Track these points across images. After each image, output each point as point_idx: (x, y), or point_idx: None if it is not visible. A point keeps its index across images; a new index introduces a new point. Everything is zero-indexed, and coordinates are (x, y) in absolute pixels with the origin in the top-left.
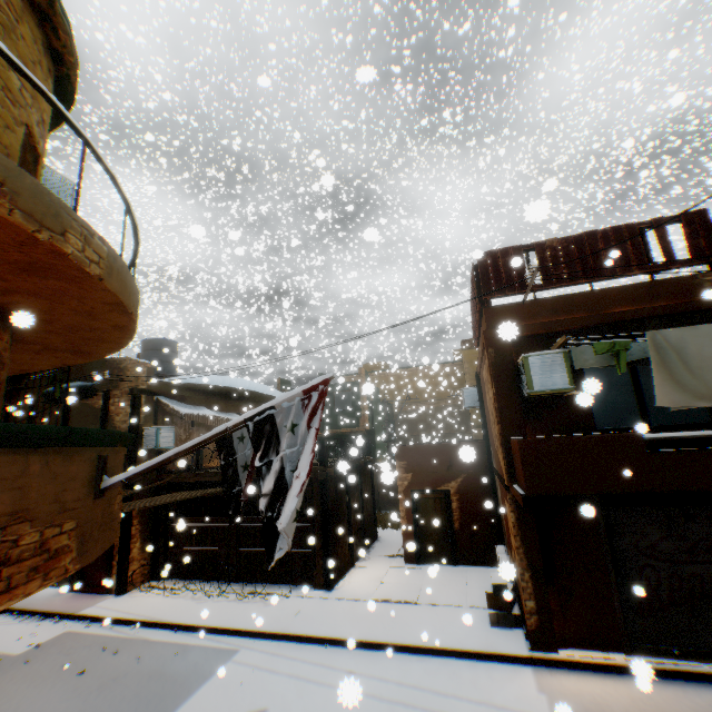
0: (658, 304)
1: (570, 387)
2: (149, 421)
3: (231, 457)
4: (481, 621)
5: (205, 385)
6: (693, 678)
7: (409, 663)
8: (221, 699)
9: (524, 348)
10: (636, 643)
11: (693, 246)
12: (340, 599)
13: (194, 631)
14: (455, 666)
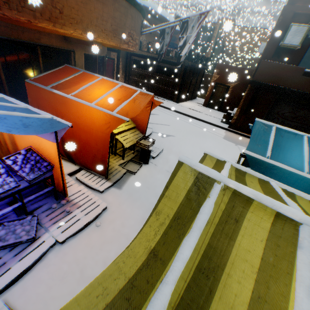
0: None
1: (298, 45)
2: None
3: (163, 41)
4: (218, 121)
5: (147, 8)
6: None
7: (194, 120)
8: None
9: (296, 22)
10: None
11: None
12: (180, 106)
13: None
14: (206, 124)
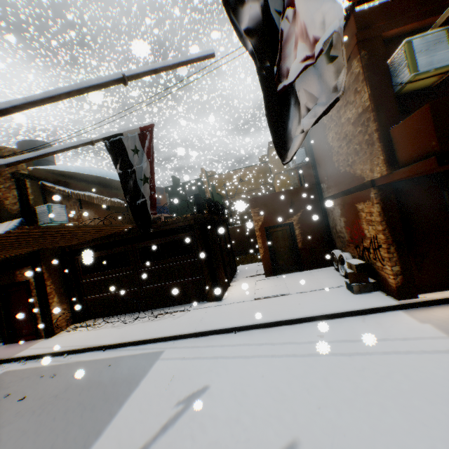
0: None
1: None
2: (39, 202)
3: (129, 169)
4: (345, 294)
5: (84, 175)
6: None
7: (308, 329)
8: (163, 389)
9: (391, 51)
10: None
11: None
12: (231, 304)
13: (120, 348)
14: (345, 324)
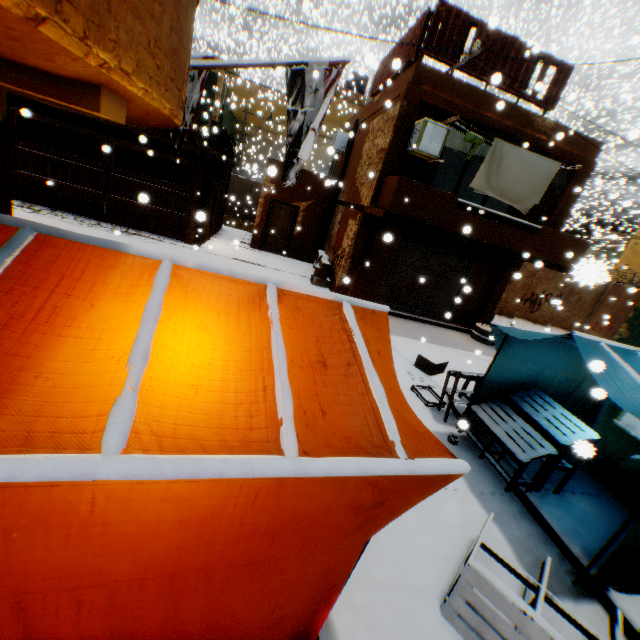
0: (508, 124)
1: (438, 156)
2: None
3: None
4: (306, 282)
5: None
6: (397, 316)
7: None
8: None
9: (424, 115)
10: (381, 302)
11: (549, 93)
12: (209, 253)
13: None
14: None
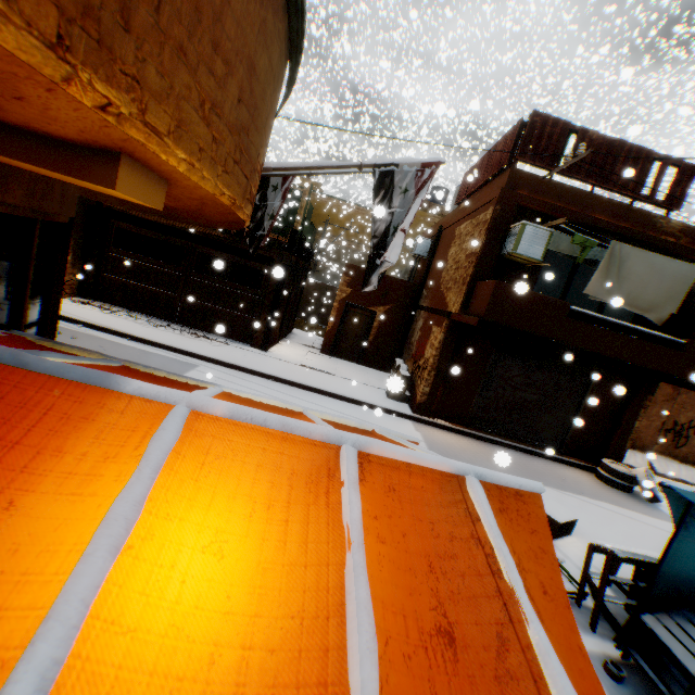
0: (623, 225)
1: (540, 260)
2: None
3: (264, 202)
4: (381, 395)
5: None
6: (494, 443)
7: (336, 403)
8: None
9: (520, 218)
10: (472, 423)
11: (671, 192)
12: (276, 359)
13: (148, 345)
14: (366, 411)
